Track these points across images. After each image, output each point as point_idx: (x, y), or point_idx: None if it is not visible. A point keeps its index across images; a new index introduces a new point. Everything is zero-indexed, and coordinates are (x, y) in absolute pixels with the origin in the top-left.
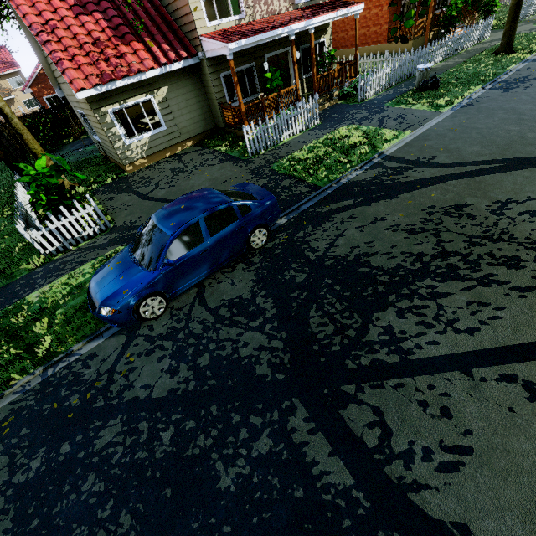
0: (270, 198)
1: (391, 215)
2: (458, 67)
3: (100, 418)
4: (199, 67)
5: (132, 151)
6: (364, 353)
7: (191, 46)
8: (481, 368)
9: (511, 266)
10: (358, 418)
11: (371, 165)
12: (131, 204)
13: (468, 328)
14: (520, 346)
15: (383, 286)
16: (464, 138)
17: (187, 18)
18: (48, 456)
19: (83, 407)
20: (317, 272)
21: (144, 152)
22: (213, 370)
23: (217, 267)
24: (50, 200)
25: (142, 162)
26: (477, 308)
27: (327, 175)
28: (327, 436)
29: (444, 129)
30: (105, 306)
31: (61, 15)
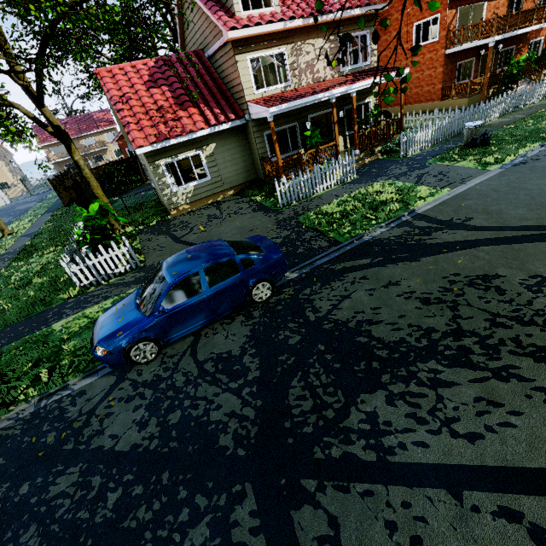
0: (277, 253)
1: (407, 280)
2: (516, 123)
3: (64, 462)
4: (246, 127)
5: (178, 197)
6: (337, 442)
7: (239, 110)
8: (475, 492)
9: (540, 359)
10: (309, 526)
11: (399, 223)
12: (164, 246)
13: (469, 433)
14: (534, 471)
15: (379, 361)
16: (509, 199)
17: (238, 88)
18: (7, 494)
19: (55, 446)
20: (313, 336)
21: (188, 198)
22: (179, 431)
23: (215, 318)
24: (93, 239)
25: (186, 208)
26: (486, 408)
27: (351, 230)
28: (268, 542)
29: (487, 188)
30: (99, 346)
31: (136, 89)
